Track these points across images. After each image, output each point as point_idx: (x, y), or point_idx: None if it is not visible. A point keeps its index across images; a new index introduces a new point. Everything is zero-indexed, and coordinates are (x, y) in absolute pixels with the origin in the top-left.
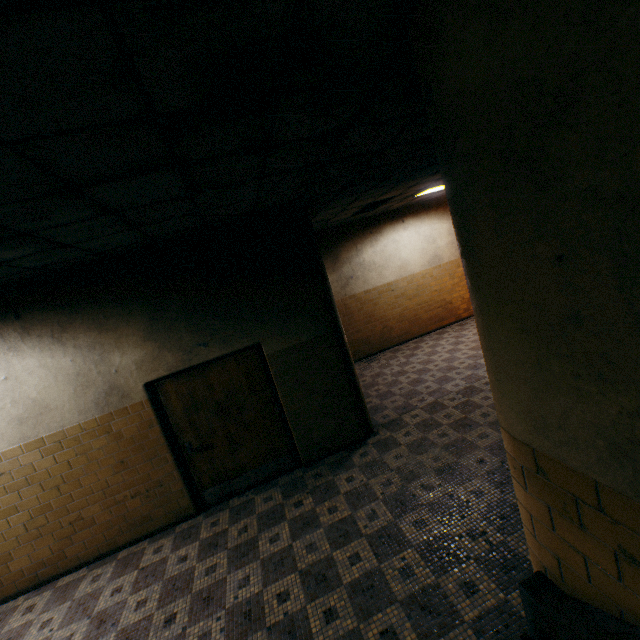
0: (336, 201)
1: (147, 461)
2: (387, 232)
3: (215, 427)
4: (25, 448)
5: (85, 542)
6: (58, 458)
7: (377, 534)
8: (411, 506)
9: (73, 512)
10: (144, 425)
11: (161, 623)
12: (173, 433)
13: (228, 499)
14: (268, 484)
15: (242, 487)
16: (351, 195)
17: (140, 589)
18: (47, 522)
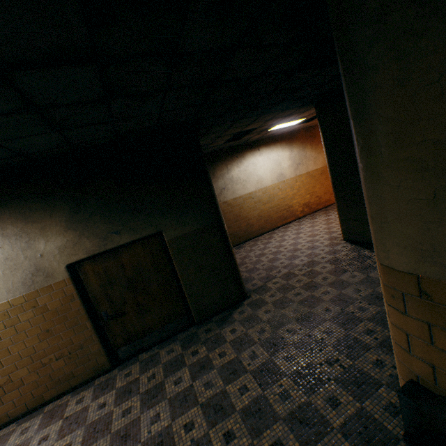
0: (216, 126)
1: (69, 329)
2: (248, 157)
3: (126, 298)
4: None
5: (14, 401)
6: None
7: (258, 369)
8: (281, 346)
9: (2, 377)
10: (66, 299)
11: None
12: (91, 305)
13: (138, 354)
14: (169, 340)
15: (149, 344)
16: (227, 122)
17: (65, 435)
18: None
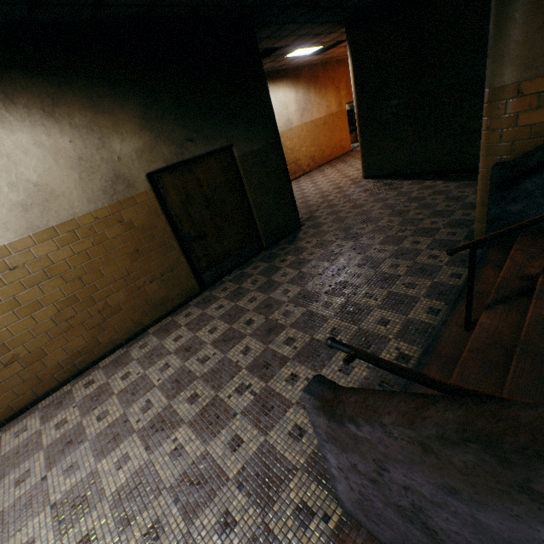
0: (265, 28)
1: (158, 249)
2: None
3: (206, 219)
4: (36, 239)
5: (115, 328)
6: (75, 249)
7: (351, 249)
8: (359, 236)
9: (99, 301)
10: (151, 215)
11: (244, 326)
12: (174, 224)
13: (220, 279)
14: (246, 264)
15: (228, 269)
16: (278, 24)
17: (201, 328)
18: (75, 314)
